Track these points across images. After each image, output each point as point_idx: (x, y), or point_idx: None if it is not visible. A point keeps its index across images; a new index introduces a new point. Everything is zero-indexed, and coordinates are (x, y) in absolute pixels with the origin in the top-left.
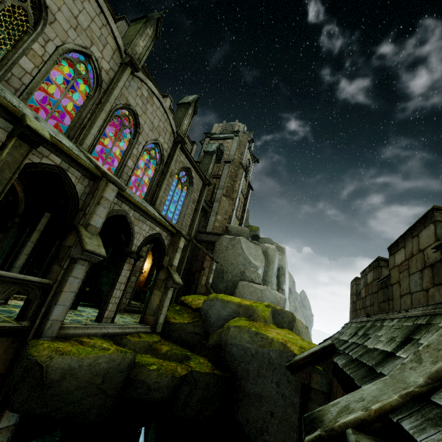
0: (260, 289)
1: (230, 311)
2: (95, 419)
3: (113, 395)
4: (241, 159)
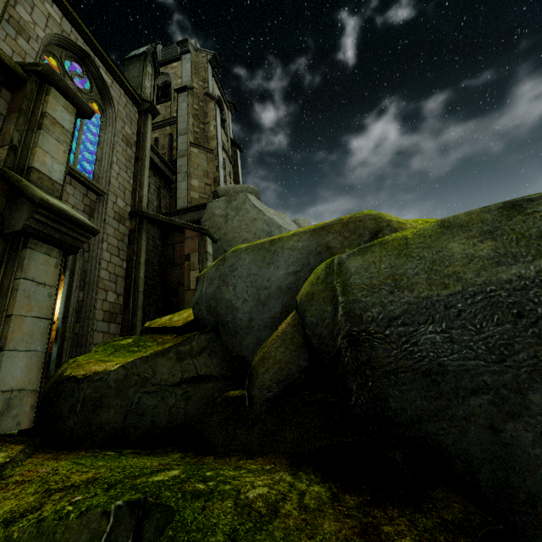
0: None
1: (293, 258)
2: None
3: None
4: (206, 89)
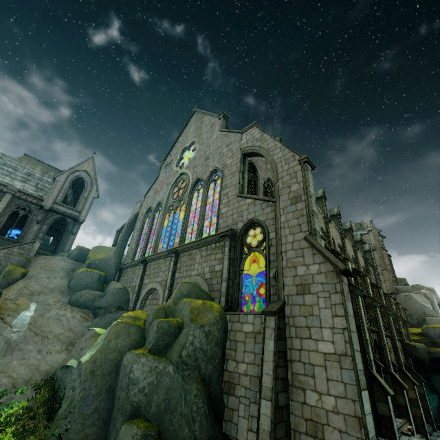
0: (439, 319)
1: (439, 330)
2: (427, 361)
3: (427, 355)
4: (380, 245)
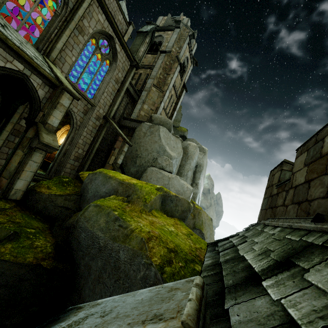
0: (168, 177)
1: (109, 187)
2: None
3: None
4: (178, 53)
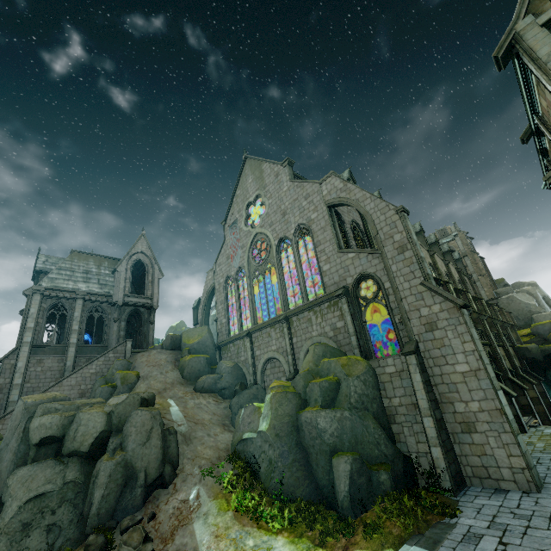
0: (547, 314)
1: (548, 326)
2: (541, 360)
3: (540, 354)
4: (470, 249)
